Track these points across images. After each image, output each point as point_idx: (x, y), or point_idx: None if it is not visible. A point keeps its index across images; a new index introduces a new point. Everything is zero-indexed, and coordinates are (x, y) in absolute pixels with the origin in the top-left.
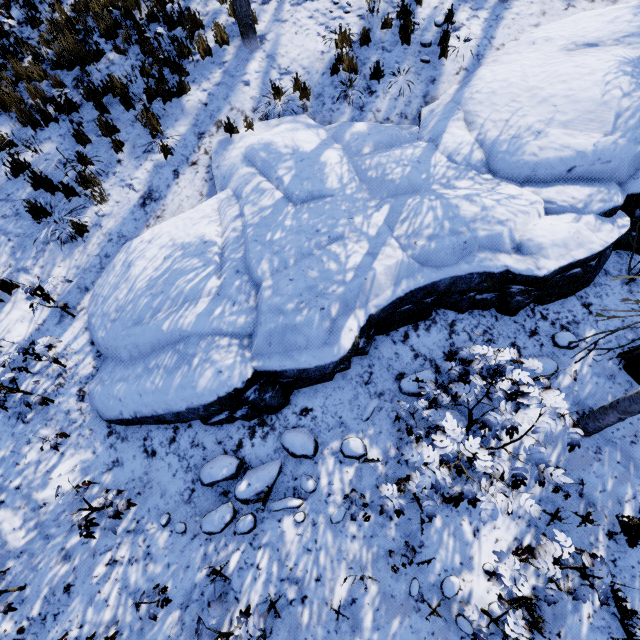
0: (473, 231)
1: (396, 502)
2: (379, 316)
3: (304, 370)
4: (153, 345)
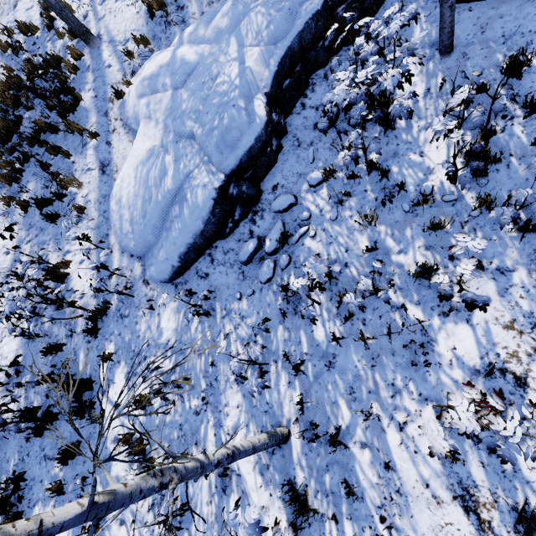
0: None
1: (349, 153)
2: (272, 92)
3: (250, 148)
4: (161, 216)
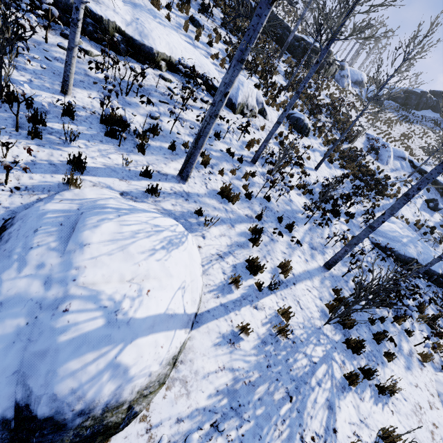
0: None
1: None
2: (441, 274)
3: (430, 268)
4: (391, 238)
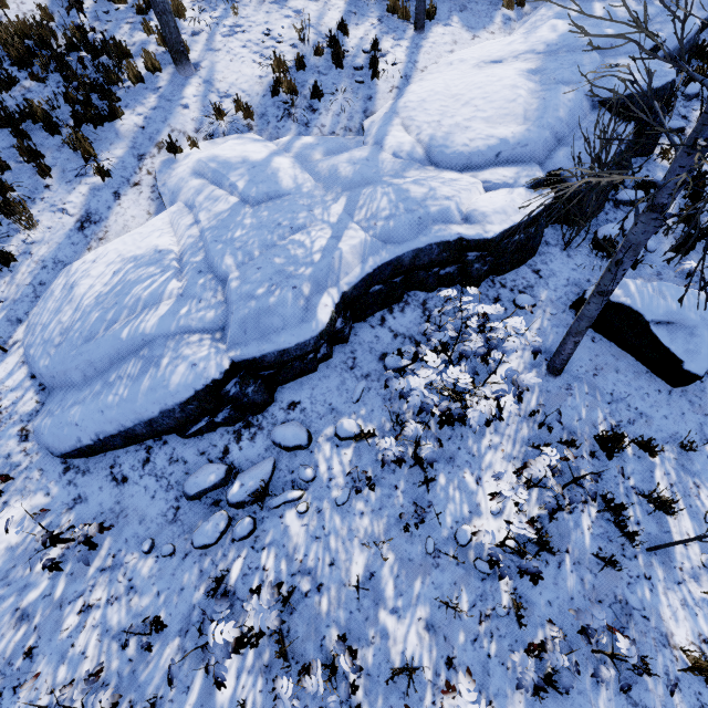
0: (425, 208)
1: (395, 450)
2: (352, 294)
3: (285, 351)
4: (111, 358)
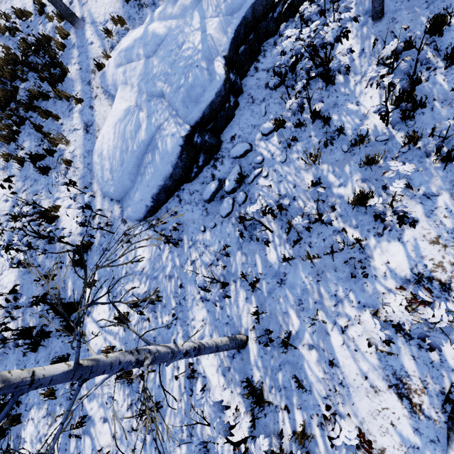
0: None
1: (296, 100)
2: (230, 55)
3: (211, 102)
4: (137, 163)
